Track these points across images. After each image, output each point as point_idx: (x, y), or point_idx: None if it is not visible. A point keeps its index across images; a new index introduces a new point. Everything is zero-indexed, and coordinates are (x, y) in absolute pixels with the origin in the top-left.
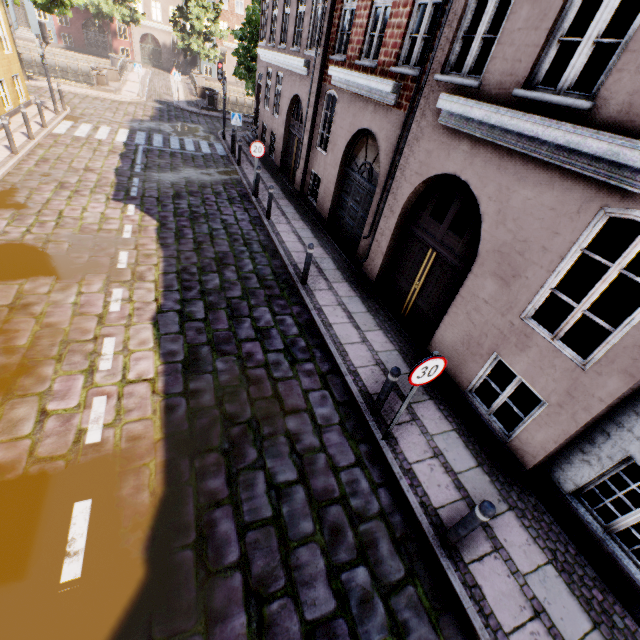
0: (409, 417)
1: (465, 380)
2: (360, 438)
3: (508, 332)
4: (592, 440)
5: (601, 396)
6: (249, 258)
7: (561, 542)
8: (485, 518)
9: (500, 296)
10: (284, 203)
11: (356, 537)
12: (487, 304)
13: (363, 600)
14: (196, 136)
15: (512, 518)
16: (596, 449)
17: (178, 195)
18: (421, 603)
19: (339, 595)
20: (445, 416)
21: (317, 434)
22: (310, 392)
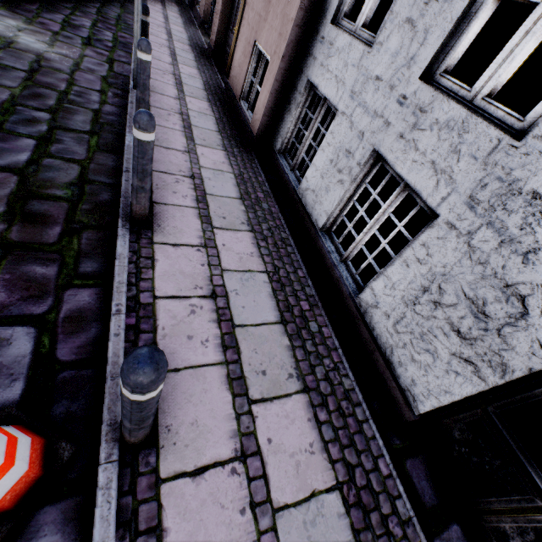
0: (176, 97)
1: (240, 88)
2: (116, 87)
3: (263, 10)
4: (295, 86)
5: (293, 16)
6: (100, 3)
7: (255, 174)
8: (140, 53)
9: None
10: (171, 4)
11: (56, 105)
12: None
13: (29, 120)
14: None
15: (222, 153)
16: (295, 93)
17: None
18: (88, 143)
19: (6, 110)
20: (213, 111)
21: (72, 69)
22: (89, 58)
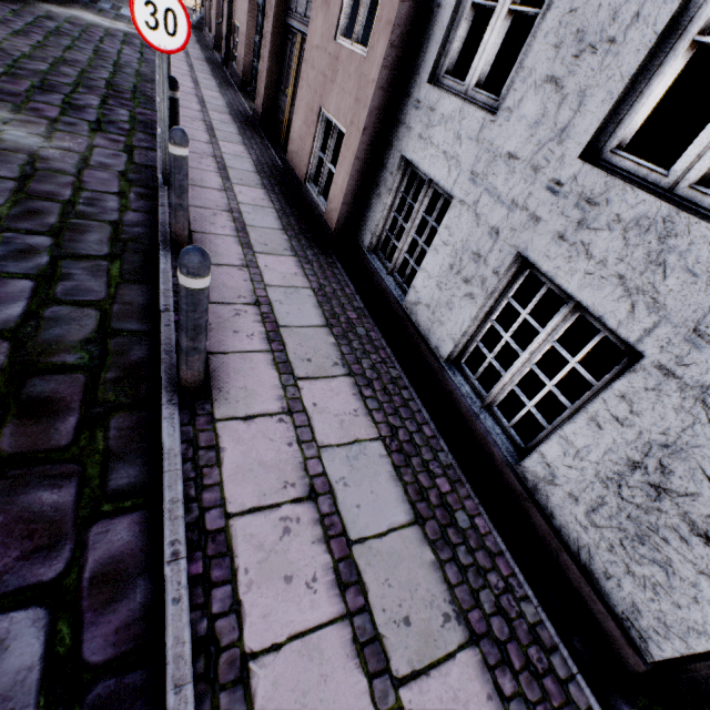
0: (221, 188)
1: (305, 168)
2: (140, 185)
3: (328, 69)
4: (383, 164)
5: (373, 76)
6: (109, 72)
7: (340, 285)
8: (173, 148)
9: (325, 27)
10: (199, 63)
11: (60, 223)
12: (318, 49)
13: (22, 251)
14: (122, 3)
15: (291, 260)
16: (384, 172)
17: (49, 18)
18: (108, 272)
19: None
20: (272, 200)
21: (79, 167)
22: (100, 148)
